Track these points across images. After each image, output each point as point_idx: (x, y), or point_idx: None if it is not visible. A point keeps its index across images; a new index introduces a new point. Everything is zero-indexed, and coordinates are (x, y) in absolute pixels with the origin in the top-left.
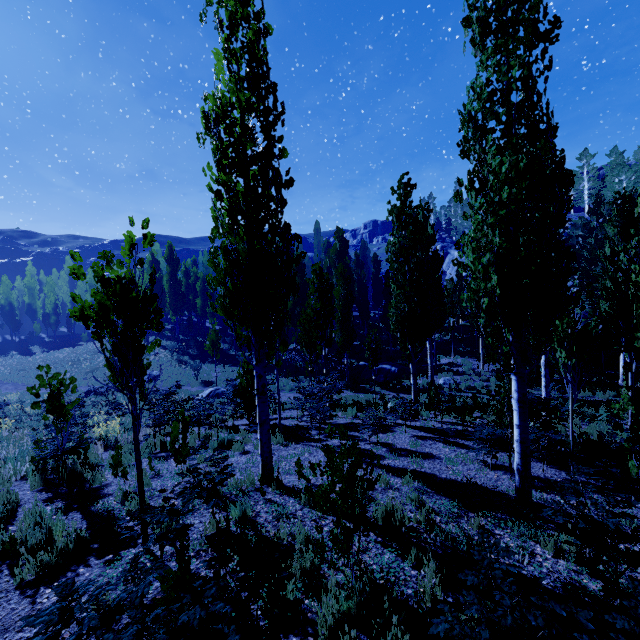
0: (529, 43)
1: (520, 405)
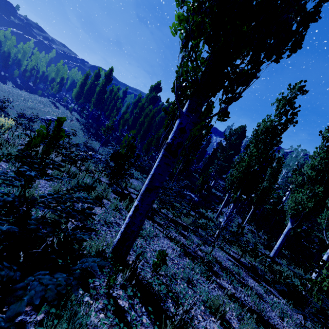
0: None
1: None
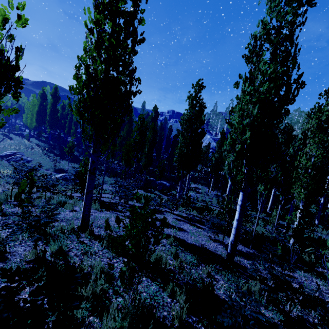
0: (301, 2)
1: (241, 208)
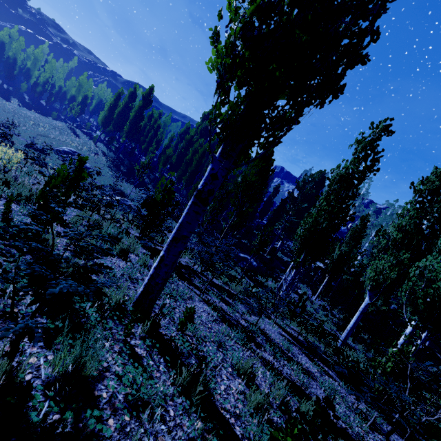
0: None
1: None
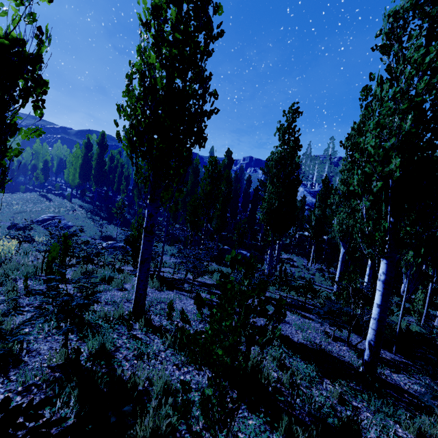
0: None
1: (385, 287)
